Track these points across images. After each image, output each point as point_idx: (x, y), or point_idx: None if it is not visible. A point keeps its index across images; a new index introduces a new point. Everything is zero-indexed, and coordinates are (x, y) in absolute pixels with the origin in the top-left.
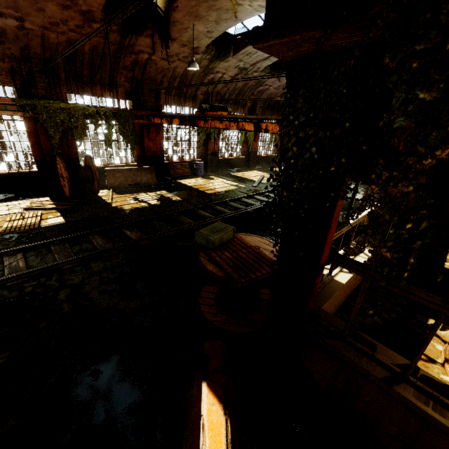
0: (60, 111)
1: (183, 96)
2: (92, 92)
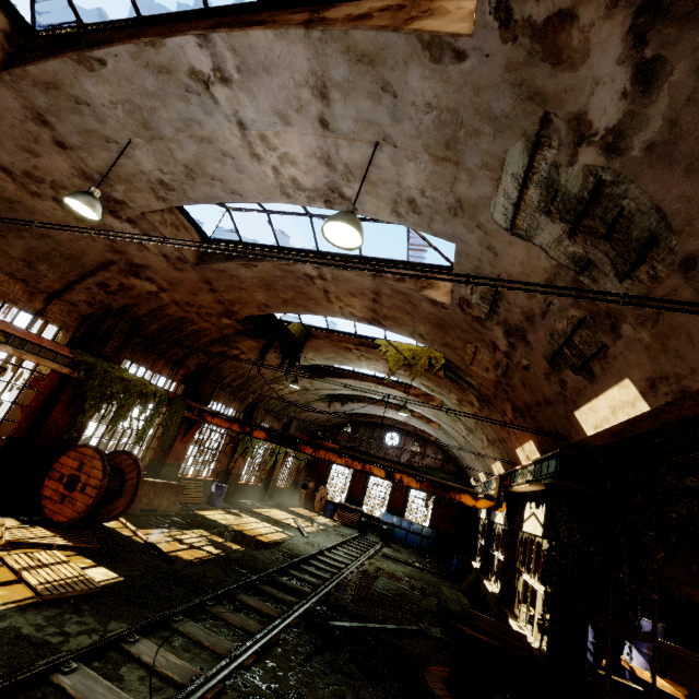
0: (119, 380)
1: (235, 395)
2: (152, 364)
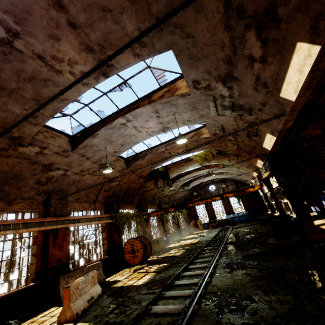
0: (123, 216)
1: (152, 203)
2: (126, 207)
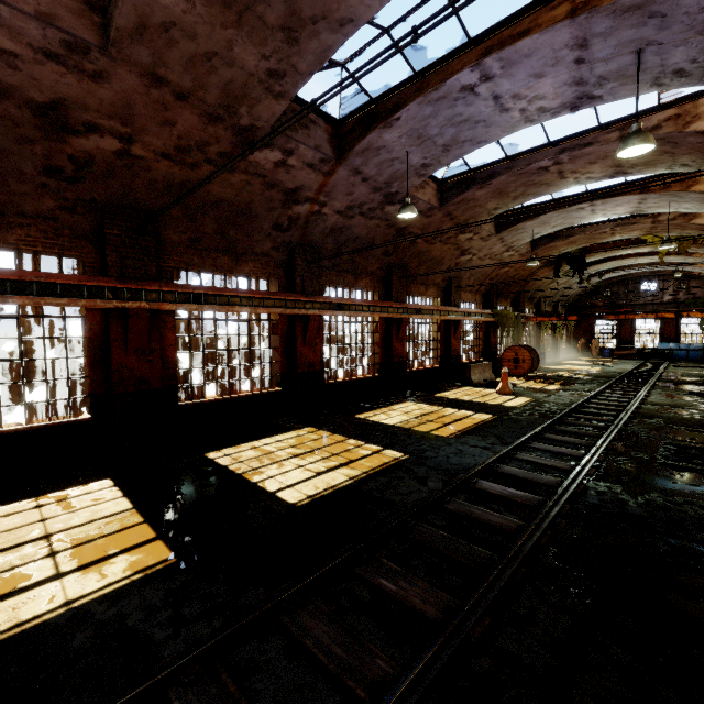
0: (504, 316)
1: (528, 301)
2: (501, 303)
